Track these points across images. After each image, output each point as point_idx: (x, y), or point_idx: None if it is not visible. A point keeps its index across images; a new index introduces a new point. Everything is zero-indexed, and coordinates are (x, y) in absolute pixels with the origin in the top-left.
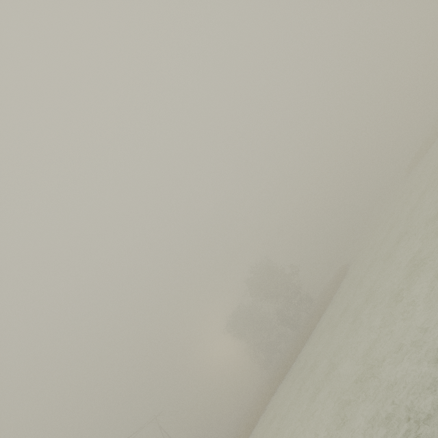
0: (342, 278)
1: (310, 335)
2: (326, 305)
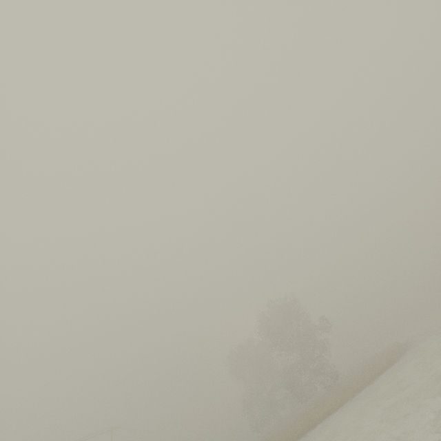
0: (385, 367)
1: (306, 431)
2: (345, 397)
